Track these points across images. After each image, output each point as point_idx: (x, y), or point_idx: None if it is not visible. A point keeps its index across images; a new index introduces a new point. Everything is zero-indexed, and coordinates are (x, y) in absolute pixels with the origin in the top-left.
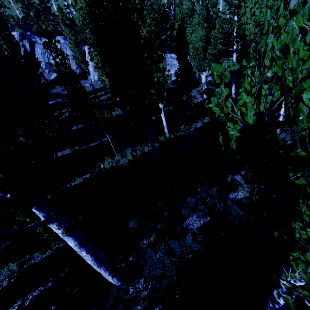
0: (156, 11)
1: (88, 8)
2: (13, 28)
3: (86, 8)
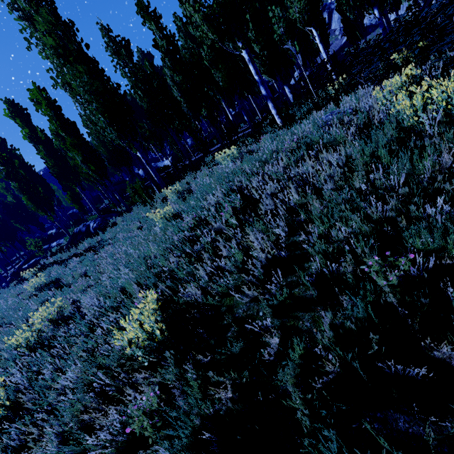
0: None
1: None
2: None
3: None
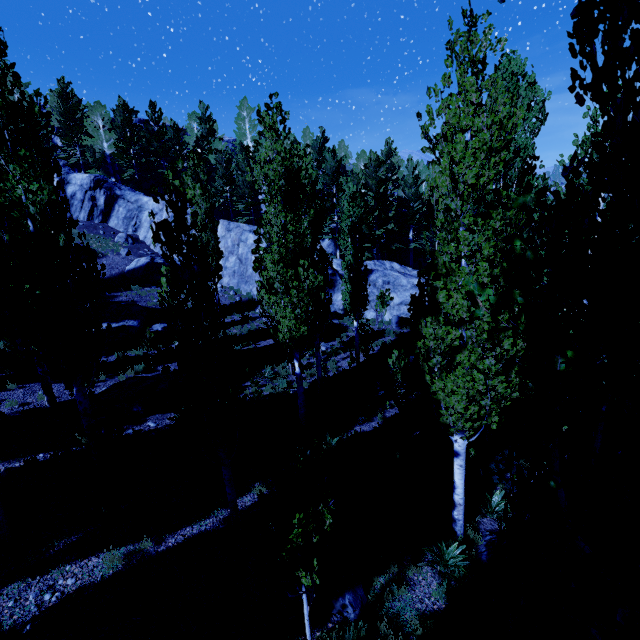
0: (370, 188)
1: (288, 163)
2: (85, 167)
3: (283, 163)
